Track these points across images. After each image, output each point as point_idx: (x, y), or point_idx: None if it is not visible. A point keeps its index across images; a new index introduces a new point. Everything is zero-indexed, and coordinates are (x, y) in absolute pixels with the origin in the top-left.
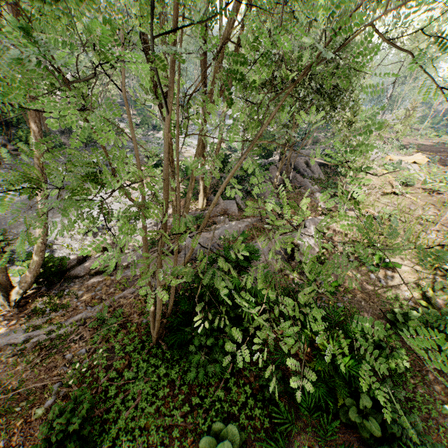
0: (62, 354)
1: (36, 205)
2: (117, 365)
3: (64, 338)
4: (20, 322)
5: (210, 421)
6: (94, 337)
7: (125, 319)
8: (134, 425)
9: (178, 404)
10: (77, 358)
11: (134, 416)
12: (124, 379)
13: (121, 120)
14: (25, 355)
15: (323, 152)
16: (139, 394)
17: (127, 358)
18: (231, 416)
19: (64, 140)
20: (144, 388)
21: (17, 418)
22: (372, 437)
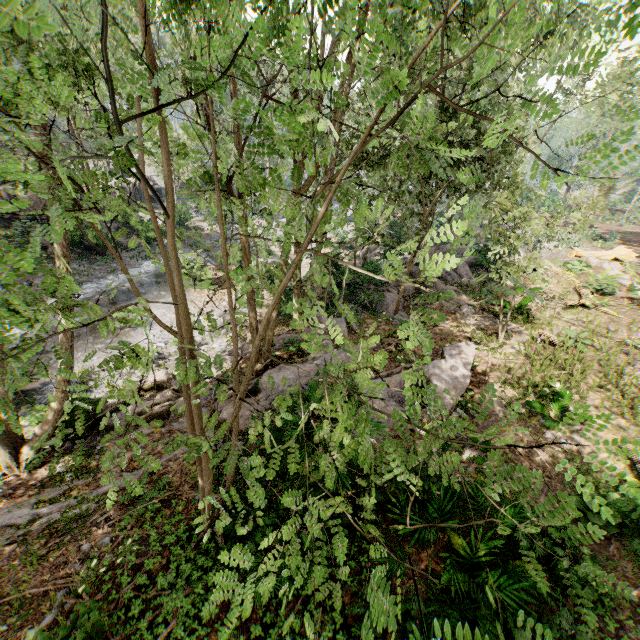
0: (78, 544)
1: None
2: (150, 565)
3: (84, 519)
4: (30, 492)
5: None
6: (124, 520)
7: (170, 493)
8: None
9: (230, 634)
10: (97, 551)
11: None
12: (156, 588)
13: (198, 210)
14: (28, 542)
15: (475, 247)
16: (175, 614)
17: (165, 555)
18: None
19: (120, 239)
20: (183, 605)
21: None
22: None
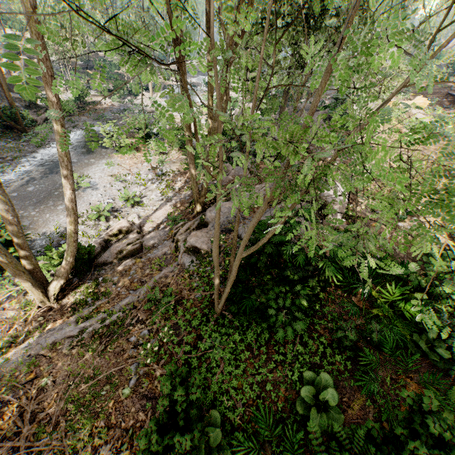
0: (125, 338)
1: (30, 194)
2: (189, 339)
3: (120, 323)
4: (66, 315)
5: (298, 372)
6: (153, 318)
7: (178, 297)
8: (227, 388)
9: (261, 363)
10: (142, 340)
11: (223, 380)
12: (200, 351)
13: (89, 86)
14: (87, 345)
15: (322, 104)
16: (221, 361)
17: (193, 332)
18: (313, 365)
19: (33, 116)
20: (225, 355)
21: (106, 400)
22: (441, 361)
